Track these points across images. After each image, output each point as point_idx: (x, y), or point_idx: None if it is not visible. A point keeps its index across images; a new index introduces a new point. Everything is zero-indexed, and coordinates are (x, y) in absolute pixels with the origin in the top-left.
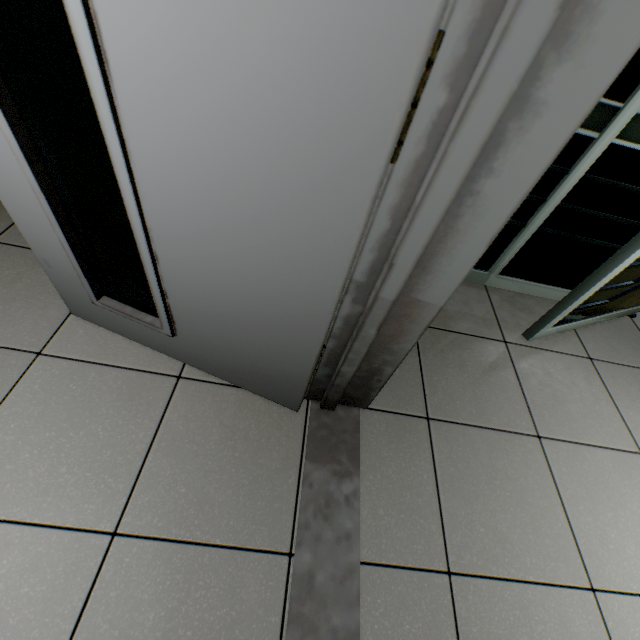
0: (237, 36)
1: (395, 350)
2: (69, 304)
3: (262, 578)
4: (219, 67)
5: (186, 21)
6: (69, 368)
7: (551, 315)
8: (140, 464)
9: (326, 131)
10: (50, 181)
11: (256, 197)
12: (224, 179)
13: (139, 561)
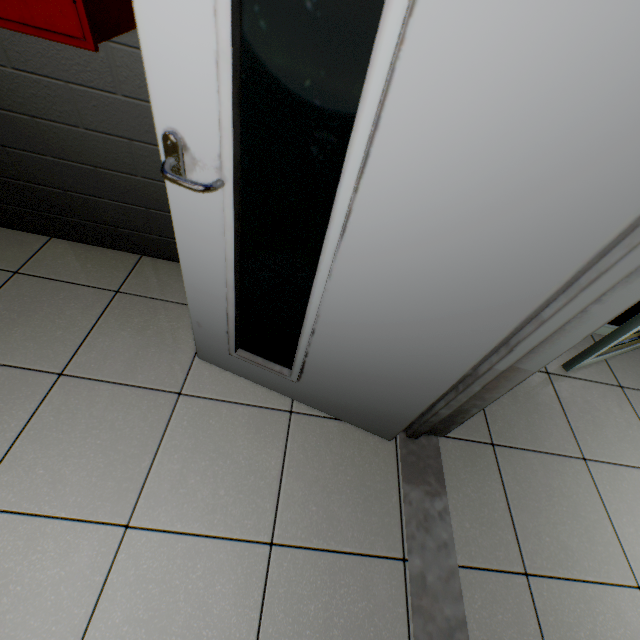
0: (455, 236)
1: (486, 398)
2: (200, 351)
3: (386, 578)
4: (433, 246)
5: (420, 224)
6: (205, 406)
7: (590, 352)
8: (277, 487)
9: (500, 285)
10: (239, 277)
11: (425, 310)
12: (404, 298)
13: (294, 565)
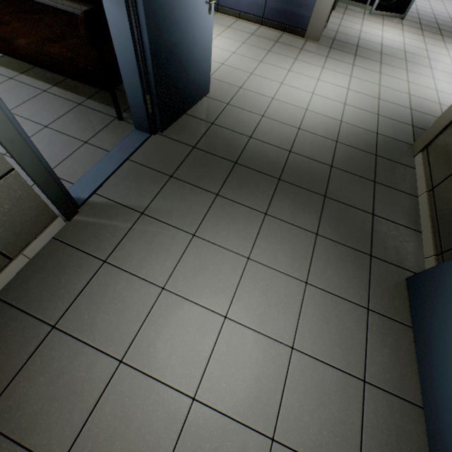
0: None
1: None
2: None
3: None
4: None
5: None
6: None
7: (373, 4)
8: None
9: None
10: None
11: None
12: None
13: None
